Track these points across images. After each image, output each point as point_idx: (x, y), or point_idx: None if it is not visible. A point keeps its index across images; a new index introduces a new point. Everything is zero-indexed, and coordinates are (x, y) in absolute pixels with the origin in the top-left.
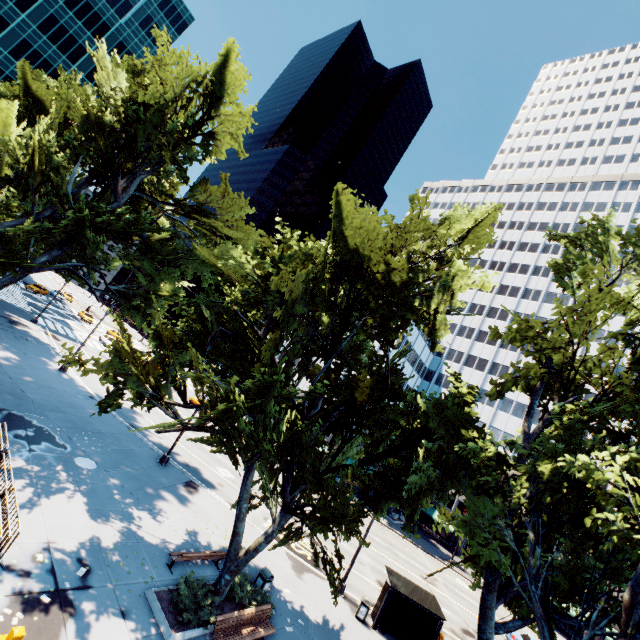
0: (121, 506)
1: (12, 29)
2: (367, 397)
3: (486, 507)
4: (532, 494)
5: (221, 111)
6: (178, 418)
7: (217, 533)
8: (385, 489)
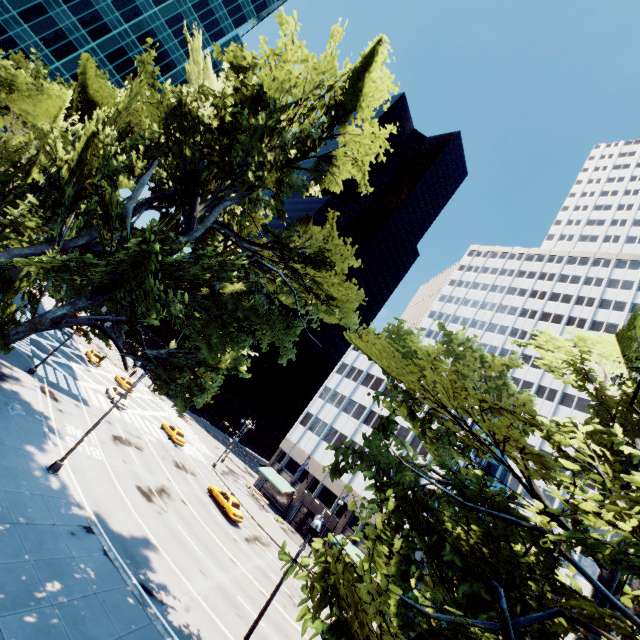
0: None
1: (79, 54)
2: None
3: None
4: None
5: (350, 128)
6: None
7: None
8: None
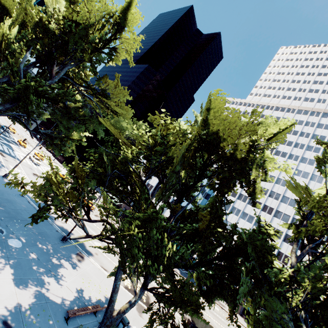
0: (36, 274)
1: None
2: (206, 226)
3: (277, 306)
4: (307, 301)
5: (122, 36)
6: (84, 229)
7: (95, 289)
8: (214, 288)
